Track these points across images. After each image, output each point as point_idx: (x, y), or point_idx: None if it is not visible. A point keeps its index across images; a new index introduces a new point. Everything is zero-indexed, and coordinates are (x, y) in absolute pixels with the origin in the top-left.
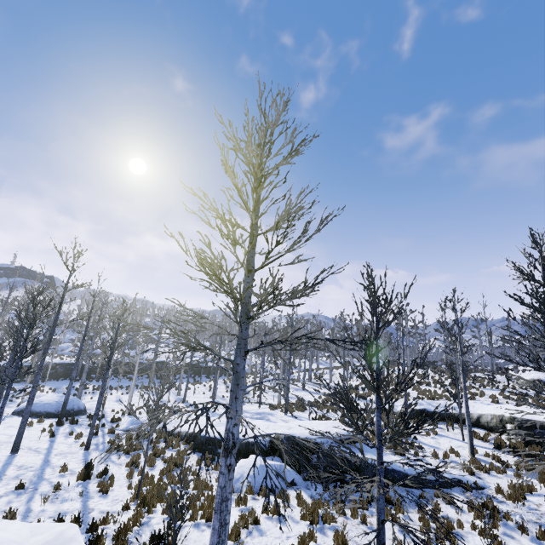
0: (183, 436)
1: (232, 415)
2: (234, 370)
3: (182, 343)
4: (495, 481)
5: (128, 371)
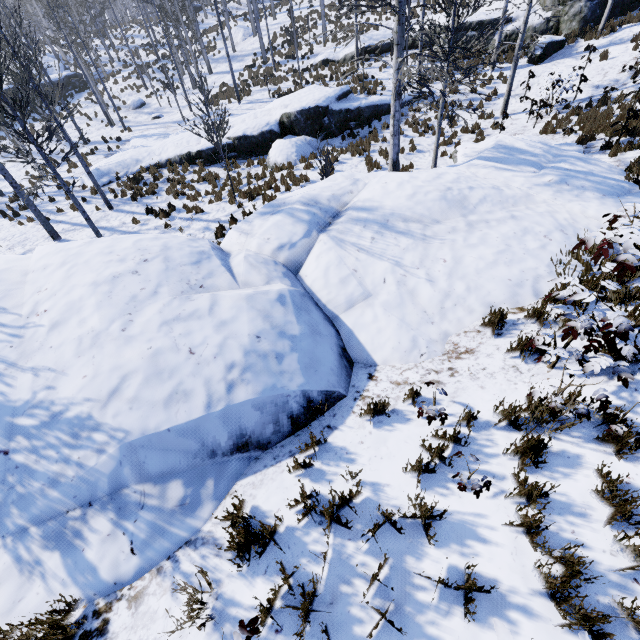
0: (178, 161)
1: (401, 67)
2: (400, 22)
3: (359, 5)
4: (437, 87)
5: None
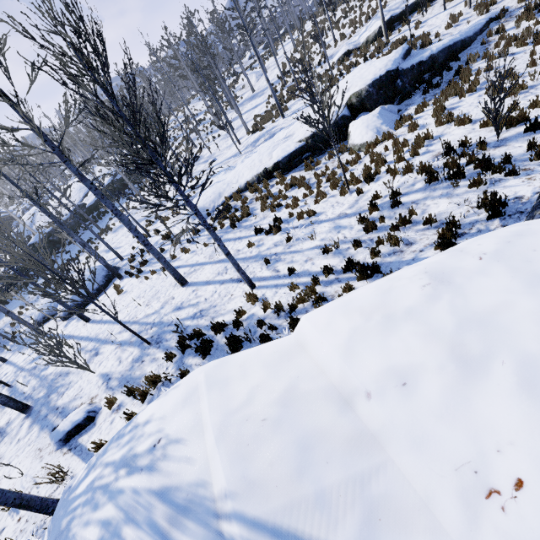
0: (256, 181)
1: None
2: None
3: None
4: (506, 3)
5: (59, 241)
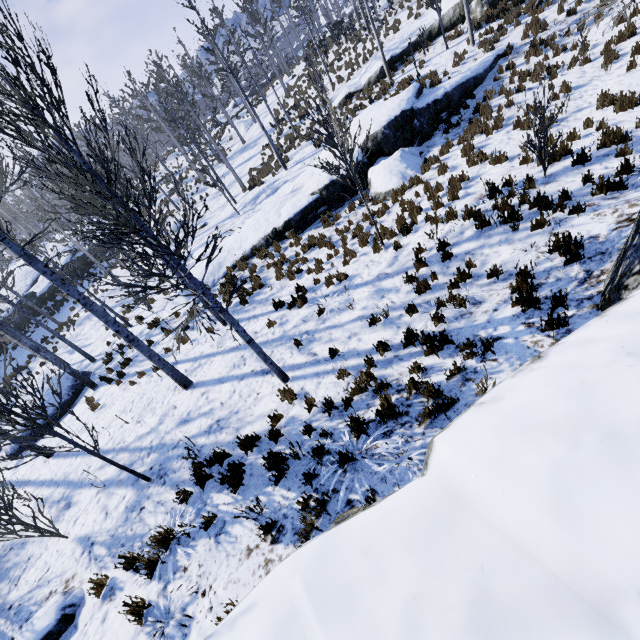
0: (264, 244)
1: None
2: None
3: None
4: (510, 40)
5: None
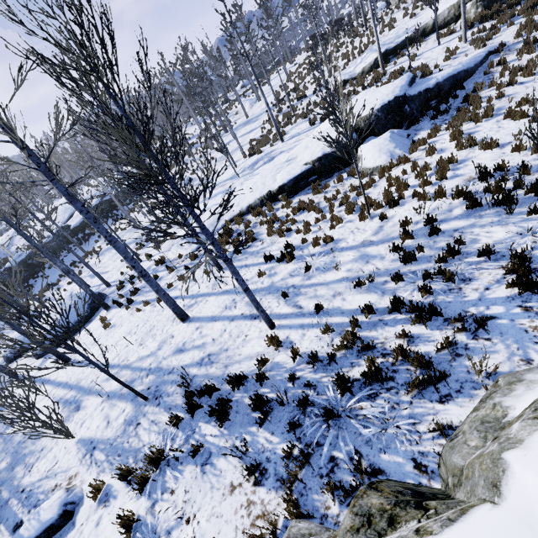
0: (259, 204)
1: None
2: None
3: None
4: (502, 38)
5: (39, 265)
